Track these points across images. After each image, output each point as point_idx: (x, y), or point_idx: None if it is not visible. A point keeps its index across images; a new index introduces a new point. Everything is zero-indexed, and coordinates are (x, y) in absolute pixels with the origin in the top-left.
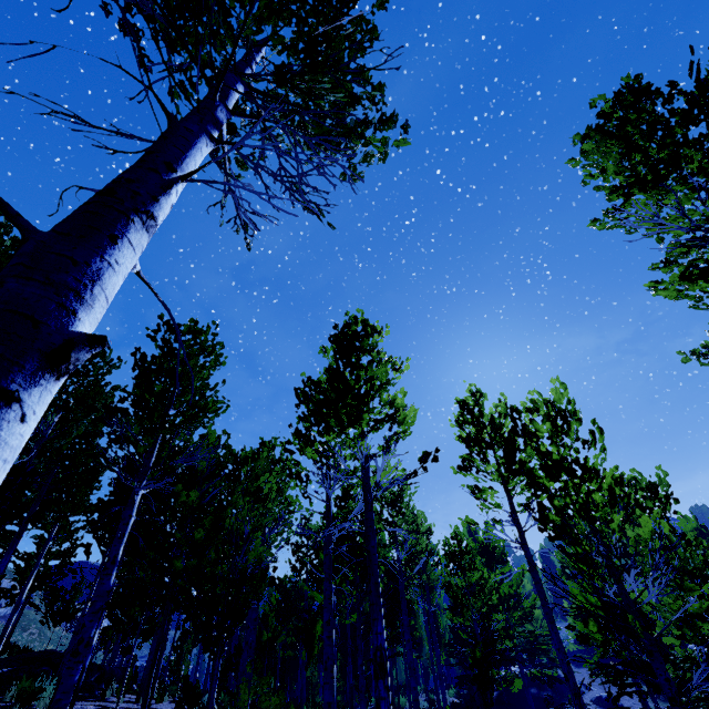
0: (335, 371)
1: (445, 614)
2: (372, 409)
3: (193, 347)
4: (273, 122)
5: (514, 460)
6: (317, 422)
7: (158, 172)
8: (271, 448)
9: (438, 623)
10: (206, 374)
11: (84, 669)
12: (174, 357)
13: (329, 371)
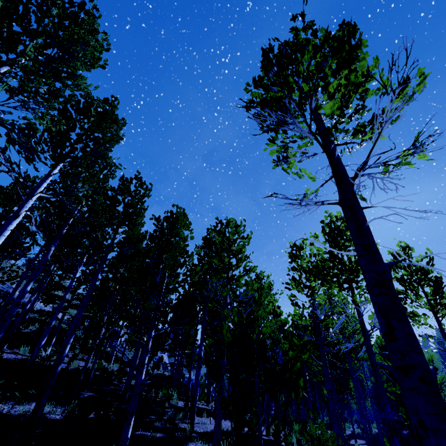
0: (335, 257)
1: (370, 378)
2: (362, 279)
3: (235, 234)
4: (369, 178)
5: (442, 296)
6: (321, 283)
7: (381, 258)
8: (262, 278)
9: (363, 382)
10: (245, 250)
11: (189, 389)
12: (228, 241)
13: (332, 256)
